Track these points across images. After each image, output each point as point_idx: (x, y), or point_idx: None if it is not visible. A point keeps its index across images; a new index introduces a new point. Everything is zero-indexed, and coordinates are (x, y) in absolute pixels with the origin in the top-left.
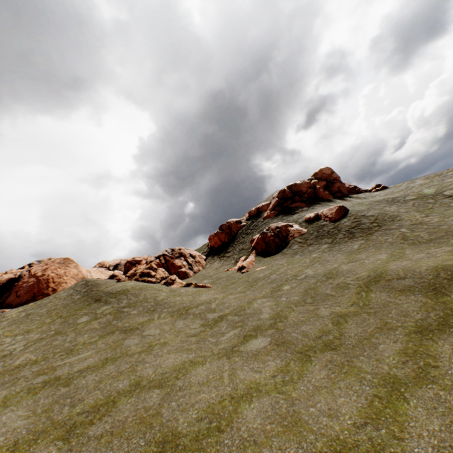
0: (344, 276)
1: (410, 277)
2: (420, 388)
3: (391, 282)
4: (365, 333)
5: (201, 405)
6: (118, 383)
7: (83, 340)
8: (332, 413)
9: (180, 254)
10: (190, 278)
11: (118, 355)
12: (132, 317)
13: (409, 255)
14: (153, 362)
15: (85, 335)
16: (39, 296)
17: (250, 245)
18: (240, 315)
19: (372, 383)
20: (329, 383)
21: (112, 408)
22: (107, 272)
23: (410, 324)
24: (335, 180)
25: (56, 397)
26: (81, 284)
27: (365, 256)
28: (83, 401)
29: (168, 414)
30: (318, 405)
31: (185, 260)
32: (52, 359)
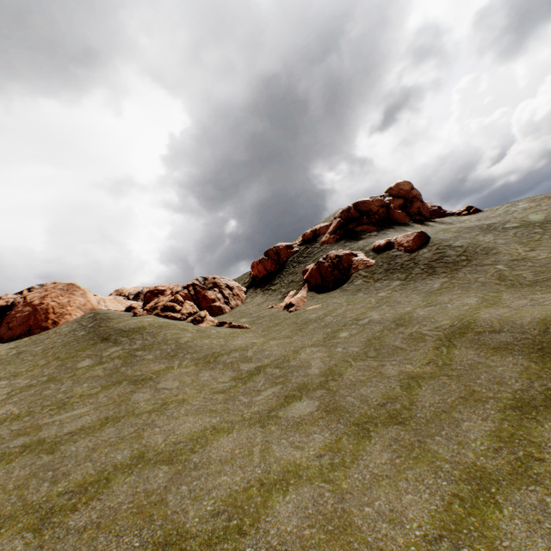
0: (419, 324)
1: (508, 331)
2: (518, 489)
3: (482, 336)
4: (444, 404)
5: (220, 493)
6: (116, 454)
7: (81, 390)
8: (395, 516)
9: (215, 284)
10: (225, 315)
11: (122, 414)
12: (146, 363)
13: (507, 300)
14: (166, 427)
15: (85, 385)
16: (37, 330)
17: (301, 277)
18: (282, 368)
19: (451, 477)
20: (393, 471)
21: (103, 488)
22: (125, 302)
23: (506, 396)
24: (414, 199)
25: (35, 468)
26: (89, 317)
27: (448, 299)
28: (68, 476)
29: (175, 503)
30: (377, 504)
31: (220, 292)
32: (38, 414)
